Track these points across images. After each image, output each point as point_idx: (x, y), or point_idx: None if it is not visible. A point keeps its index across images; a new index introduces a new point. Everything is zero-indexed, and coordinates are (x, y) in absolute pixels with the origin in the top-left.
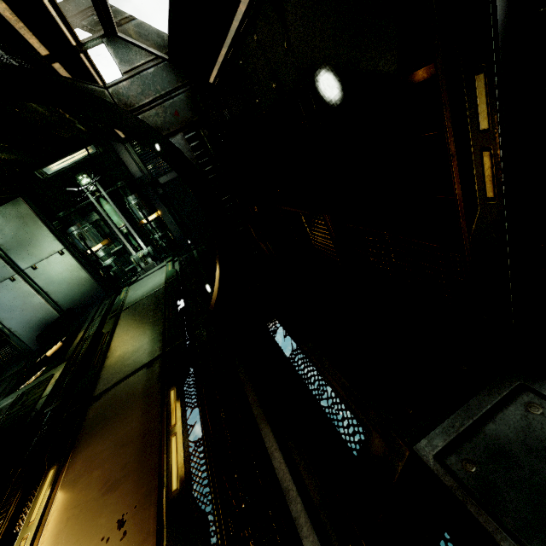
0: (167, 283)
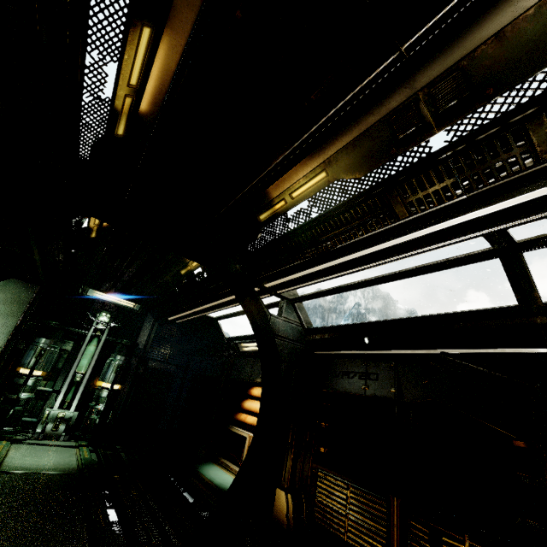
0: (87, 472)
